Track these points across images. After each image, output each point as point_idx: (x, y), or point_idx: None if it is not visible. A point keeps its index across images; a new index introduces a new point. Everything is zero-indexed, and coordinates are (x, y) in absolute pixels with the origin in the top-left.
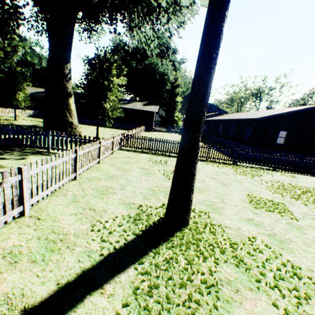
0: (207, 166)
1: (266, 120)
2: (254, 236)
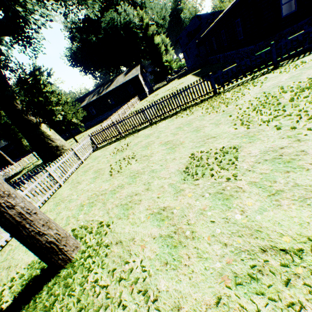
0: (175, 121)
1: None
2: (135, 253)
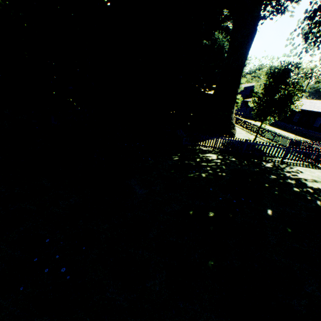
0: None
1: None
2: None
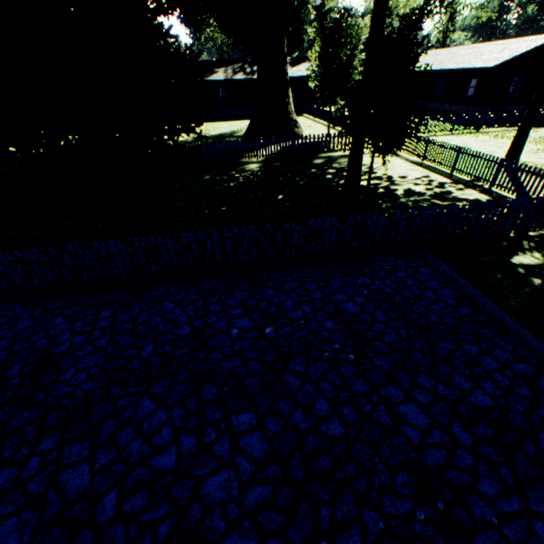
0: (464, 138)
1: (500, 67)
2: None
